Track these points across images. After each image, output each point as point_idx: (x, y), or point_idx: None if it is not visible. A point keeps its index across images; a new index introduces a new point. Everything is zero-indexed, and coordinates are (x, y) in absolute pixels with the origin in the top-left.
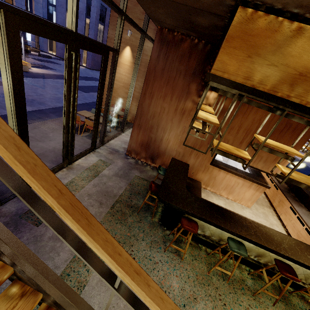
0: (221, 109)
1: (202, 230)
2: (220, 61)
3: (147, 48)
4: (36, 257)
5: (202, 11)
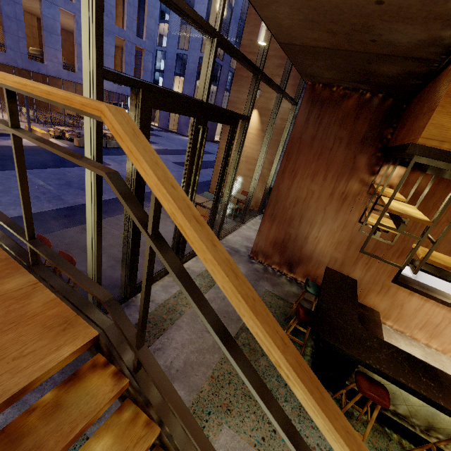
0: (423, 195)
1: (390, 402)
2: (435, 125)
3: (282, 109)
4: (193, 420)
5: (393, 57)
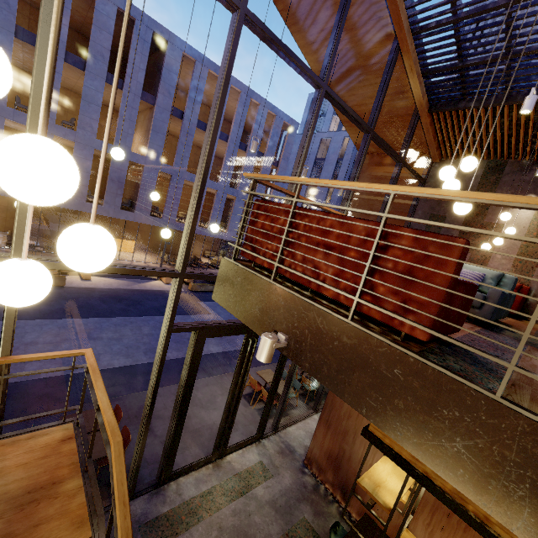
0: None
1: None
2: None
3: None
4: None
5: None
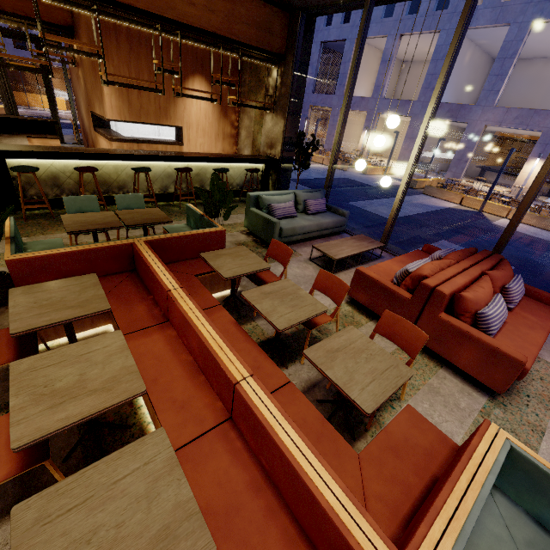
0: (0, 34)
1: None
2: None
3: None
4: None
5: None
